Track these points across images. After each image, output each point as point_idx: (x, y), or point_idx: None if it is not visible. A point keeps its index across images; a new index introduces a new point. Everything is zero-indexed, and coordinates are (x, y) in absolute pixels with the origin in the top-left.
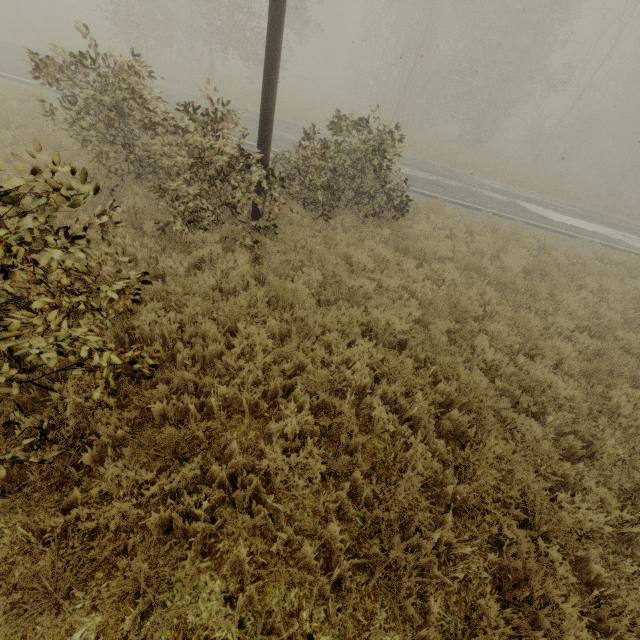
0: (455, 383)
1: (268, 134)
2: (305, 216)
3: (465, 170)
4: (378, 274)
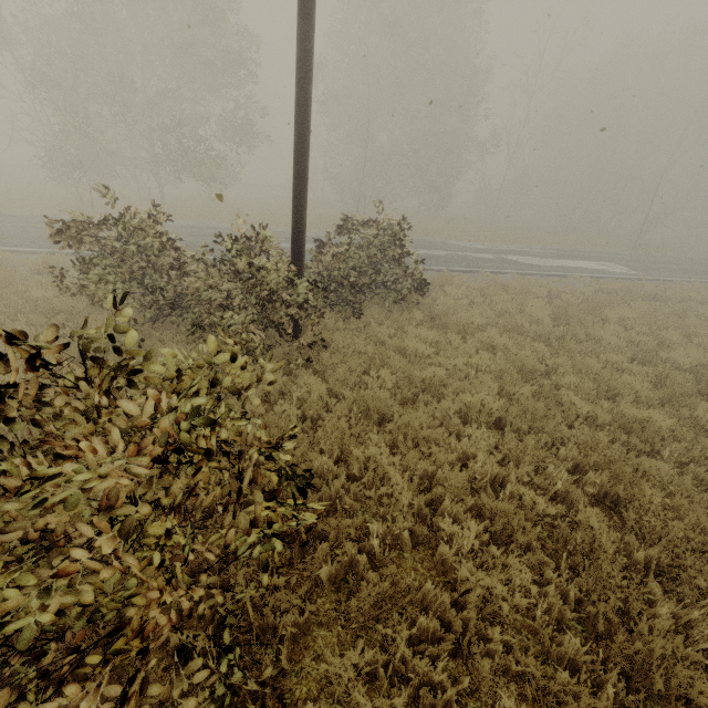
0: (573, 446)
1: (302, 252)
2: (335, 319)
3: (440, 238)
4: (438, 358)
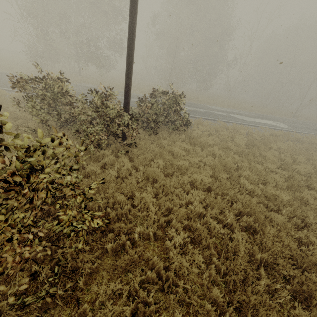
0: (240, 203)
1: (128, 101)
2: (144, 134)
3: (203, 103)
4: (187, 157)
